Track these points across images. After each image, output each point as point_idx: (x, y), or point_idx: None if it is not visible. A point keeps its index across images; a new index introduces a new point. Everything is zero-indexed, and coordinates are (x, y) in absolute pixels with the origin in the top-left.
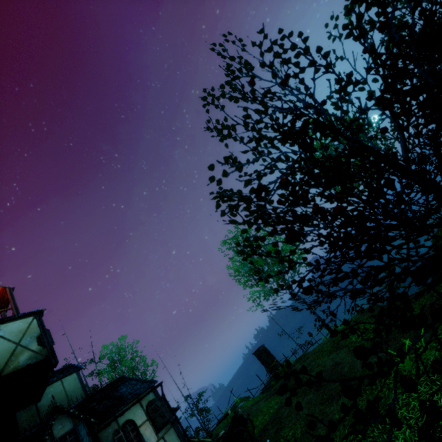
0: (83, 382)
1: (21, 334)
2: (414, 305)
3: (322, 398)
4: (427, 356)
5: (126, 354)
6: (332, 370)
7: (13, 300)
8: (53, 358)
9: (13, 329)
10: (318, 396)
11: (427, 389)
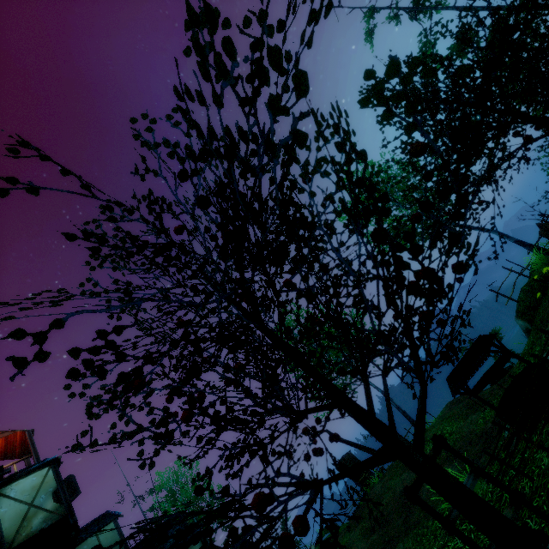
0: (122, 533)
1: (34, 491)
2: (493, 401)
3: (384, 540)
4: (477, 489)
5: (187, 481)
6: (400, 498)
7: (33, 444)
8: (71, 516)
9: (26, 487)
10: (381, 538)
11: (462, 544)
